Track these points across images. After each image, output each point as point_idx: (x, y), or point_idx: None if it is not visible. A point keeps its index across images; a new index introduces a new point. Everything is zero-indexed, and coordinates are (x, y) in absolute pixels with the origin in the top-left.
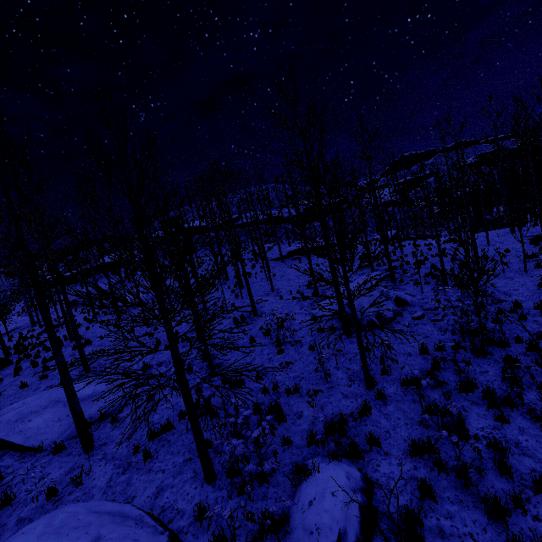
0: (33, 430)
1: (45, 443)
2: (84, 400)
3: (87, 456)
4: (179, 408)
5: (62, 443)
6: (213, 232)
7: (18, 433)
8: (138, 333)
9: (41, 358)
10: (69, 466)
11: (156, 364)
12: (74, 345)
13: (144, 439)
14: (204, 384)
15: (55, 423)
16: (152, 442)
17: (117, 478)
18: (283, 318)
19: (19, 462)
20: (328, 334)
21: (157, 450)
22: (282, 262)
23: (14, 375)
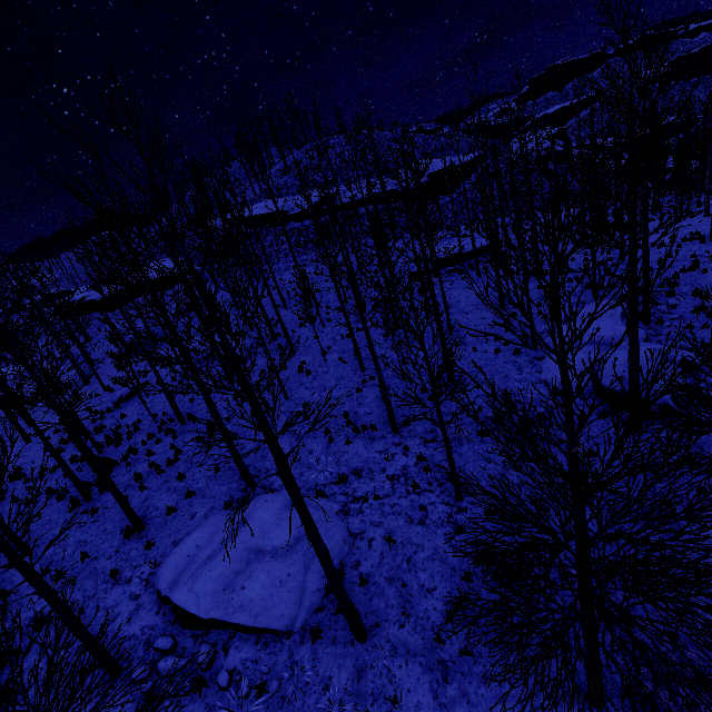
0: (257, 603)
1: (284, 621)
2: (292, 545)
3: (366, 648)
4: (447, 560)
5: (308, 620)
6: (298, 221)
7: (239, 610)
8: (280, 411)
9: (158, 456)
10: (350, 663)
11: (350, 473)
12: (199, 436)
13: (434, 619)
14: (456, 515)
15: (280, 590)
16: (450, 625)
17: (443, 691)
18: (501, 389)
19: (266, 654)
20: (597, 424)
21: (471, 640)
22: (434, 277)
23: (141, 490)
